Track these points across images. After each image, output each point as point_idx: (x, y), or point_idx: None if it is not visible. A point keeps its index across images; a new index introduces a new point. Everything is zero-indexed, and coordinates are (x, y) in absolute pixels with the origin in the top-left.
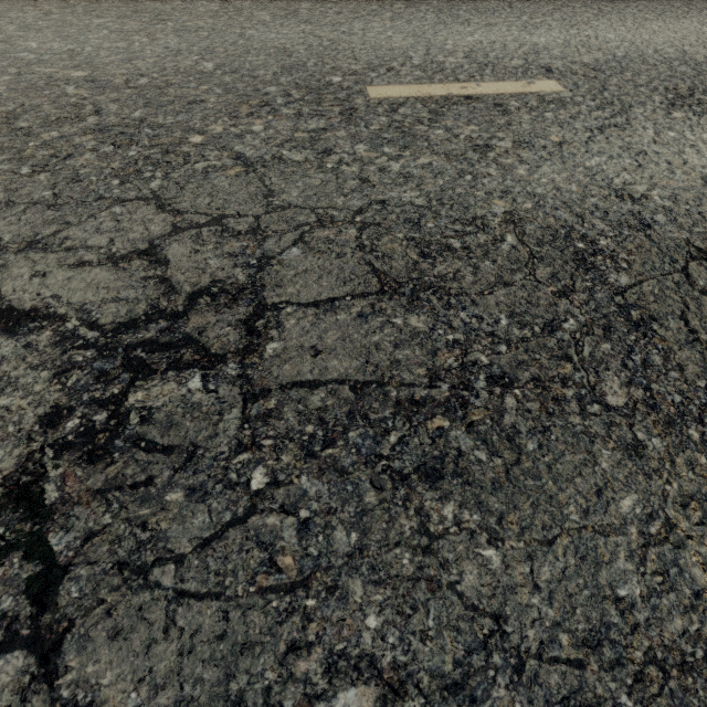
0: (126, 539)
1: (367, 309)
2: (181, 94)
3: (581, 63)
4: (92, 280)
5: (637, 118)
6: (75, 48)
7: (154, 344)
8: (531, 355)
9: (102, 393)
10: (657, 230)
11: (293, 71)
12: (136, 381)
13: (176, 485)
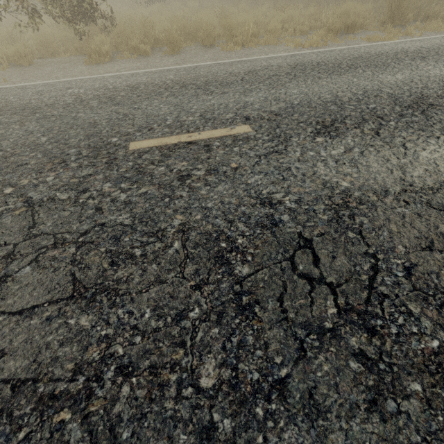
0: None
1: (54, 313)
2: (16, 160)
3: (269, 111)
4: None
5: (292, 145)
6: None
7: None
8: (157, 343)
9: None
10: (281, 227)
11: (91, 137)
12: None
13: None
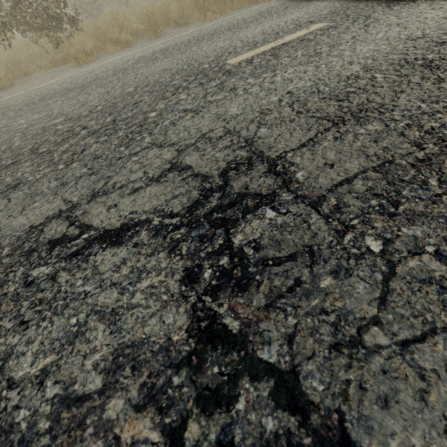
0: (320, 327)
1: (336, 134)
2: (126, 103)
3: (324, 14)
4: (149, 194)
5: (379, 16)
6: (48, 113)
7: (221, 207)
8: None
9: (212, 247)
10: None
11: (179, 73)
12: (229, 230)
13: (320, 275)
